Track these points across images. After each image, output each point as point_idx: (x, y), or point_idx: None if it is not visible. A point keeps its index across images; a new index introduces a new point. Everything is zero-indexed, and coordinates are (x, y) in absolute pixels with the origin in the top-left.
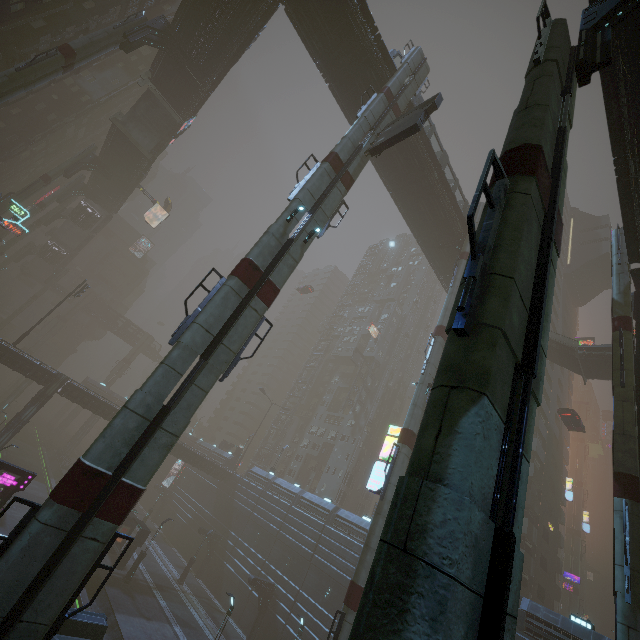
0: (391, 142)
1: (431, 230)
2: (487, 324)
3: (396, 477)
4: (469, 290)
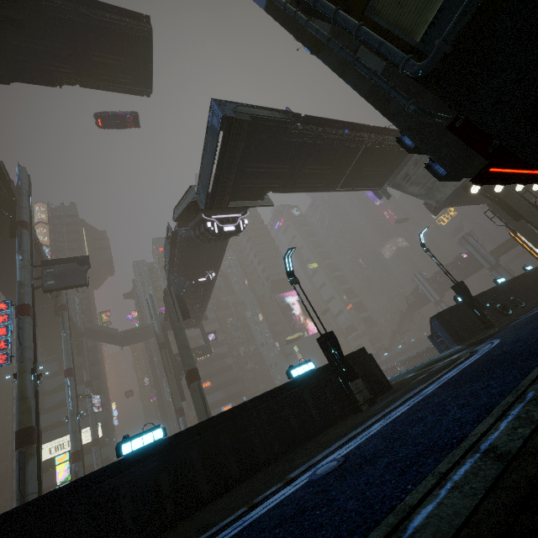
0: (65, 288)
1: None
2: None
3: None
4: None
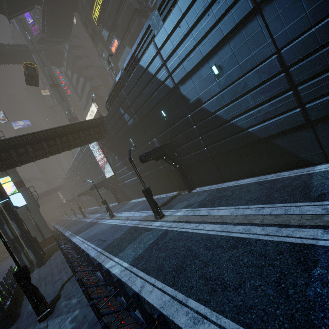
0: None
1: None
2: None
3: None
4: None
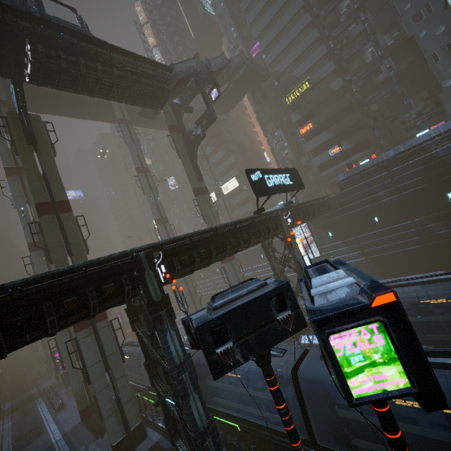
0: None
1: (98, 114)
2: (54, 259)
3: (163, 237)
4: (47, 257)
